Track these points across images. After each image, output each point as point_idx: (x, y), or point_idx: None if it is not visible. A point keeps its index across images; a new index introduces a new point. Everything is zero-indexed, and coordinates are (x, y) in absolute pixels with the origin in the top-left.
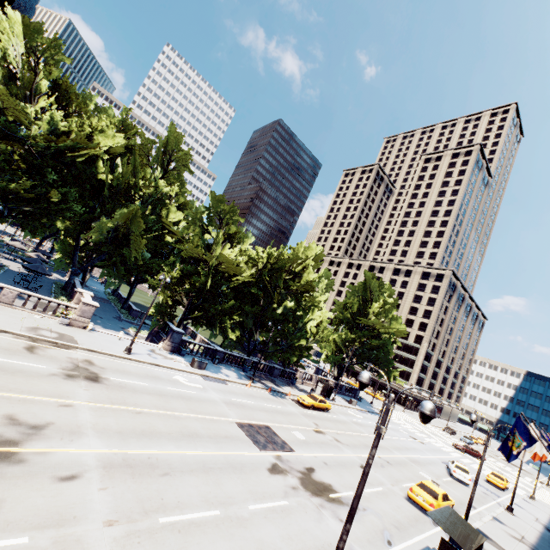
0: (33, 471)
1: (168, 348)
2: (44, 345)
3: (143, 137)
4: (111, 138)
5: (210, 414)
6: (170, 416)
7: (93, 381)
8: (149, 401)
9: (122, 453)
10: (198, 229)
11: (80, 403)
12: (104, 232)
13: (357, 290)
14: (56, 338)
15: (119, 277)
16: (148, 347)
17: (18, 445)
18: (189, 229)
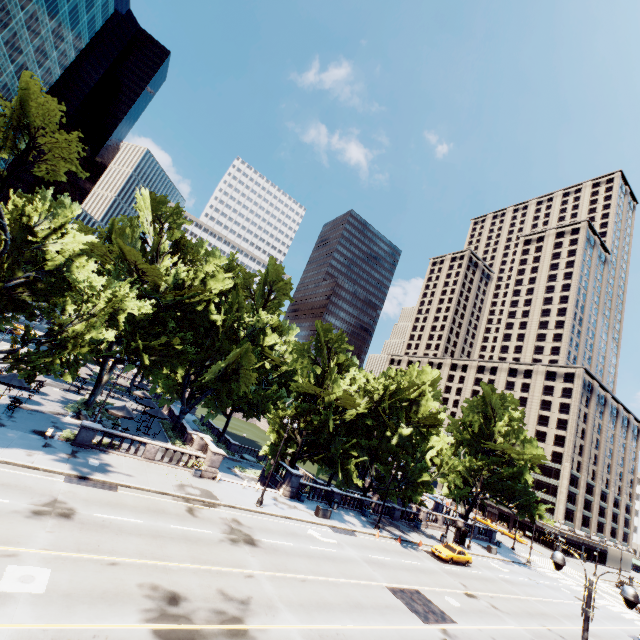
0: None
1: (287, 494)
2: (196, 504)
3: (245, 271)
4: (222, 282)
5: (360, 578)
6: (329, 583)
7: (252, 545)
8: (304, 566)
9: (315, 628)
10: (309, 361)
11: (257, 572)
12: (216, 370)
13: (476, 406)
14: (201, 495)
15: (215, 407)
16: (269, 495)
17: (243, 622)
18: (298, 362)
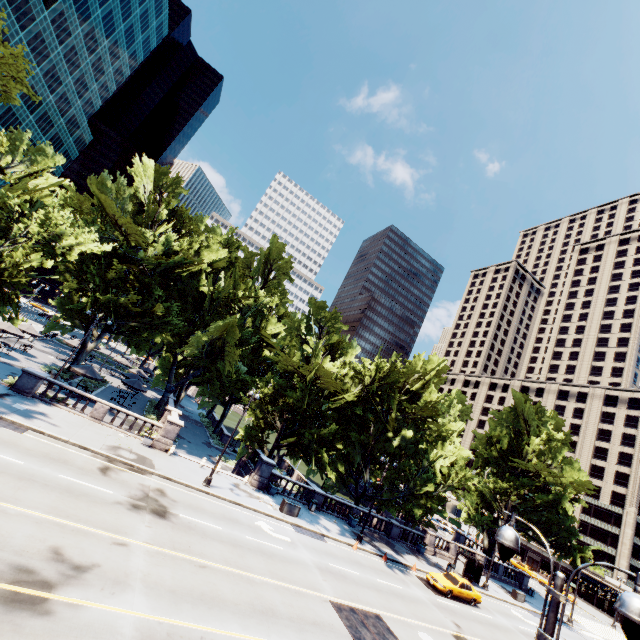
0: (56, 630)
1: (254, 483)
2: (119, 466)
3: (247, 250)
4: (216, 253)
5: (297, 583)
6: (242, 577)
7: (159, 517)
8: (220, 552)
9: (169, 623)
10: (296, 339)
11: (137, 543)
12: (200, 345)
13: (505, 417)
14: (133, 459)
15: (213, 396)
16: (232, 480)
17: (52, 589)
18: (286, 340)
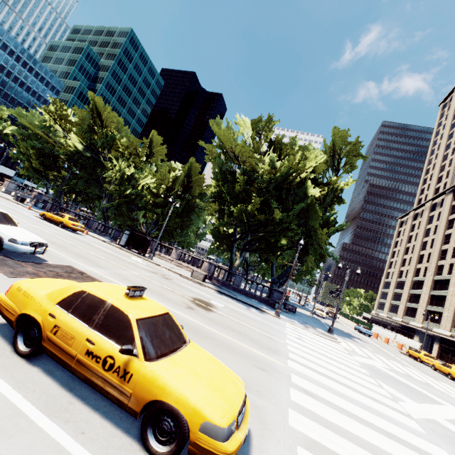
0: None
1: (33, 203)
2: None
3: None
4: None
5: None
6: None
7: None
8: None
9: None
10: None
11: None
12: None
13: None
14: None
15: None
16: None
17: None
18: None
